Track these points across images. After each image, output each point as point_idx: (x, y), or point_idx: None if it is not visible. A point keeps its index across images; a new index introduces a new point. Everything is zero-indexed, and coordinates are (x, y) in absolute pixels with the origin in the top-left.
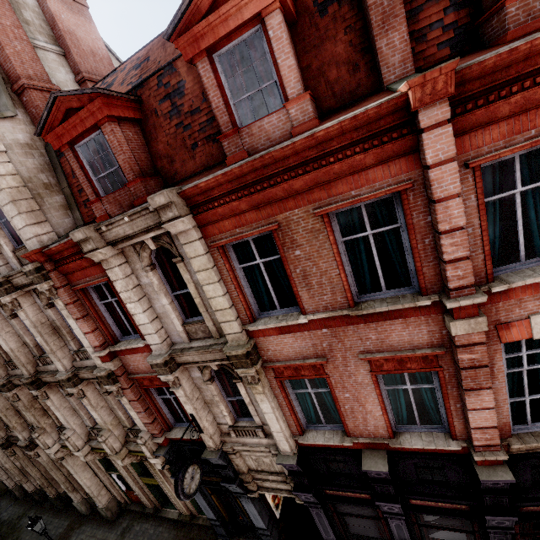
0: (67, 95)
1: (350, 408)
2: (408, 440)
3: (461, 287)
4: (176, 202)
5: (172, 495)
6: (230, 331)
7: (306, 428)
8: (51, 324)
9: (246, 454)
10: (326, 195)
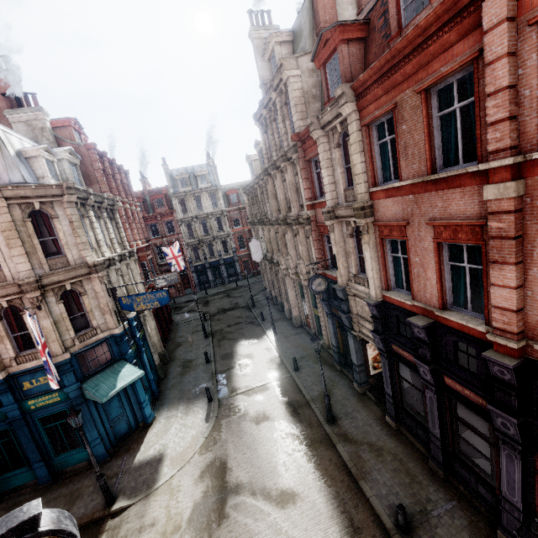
0: (326, 31)
1: (417, 272)
2: (451, 314)
3: (500, 151)
4: (347, 93)
5: (322, 325)
6: (360, 191)
7: (393, 289)
8: (296, 186)
9: (357, 300)
10: (426, 74)
